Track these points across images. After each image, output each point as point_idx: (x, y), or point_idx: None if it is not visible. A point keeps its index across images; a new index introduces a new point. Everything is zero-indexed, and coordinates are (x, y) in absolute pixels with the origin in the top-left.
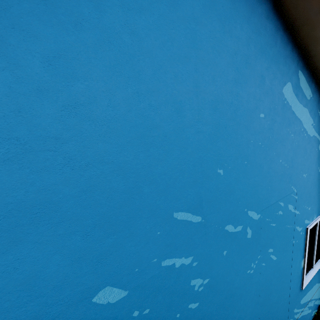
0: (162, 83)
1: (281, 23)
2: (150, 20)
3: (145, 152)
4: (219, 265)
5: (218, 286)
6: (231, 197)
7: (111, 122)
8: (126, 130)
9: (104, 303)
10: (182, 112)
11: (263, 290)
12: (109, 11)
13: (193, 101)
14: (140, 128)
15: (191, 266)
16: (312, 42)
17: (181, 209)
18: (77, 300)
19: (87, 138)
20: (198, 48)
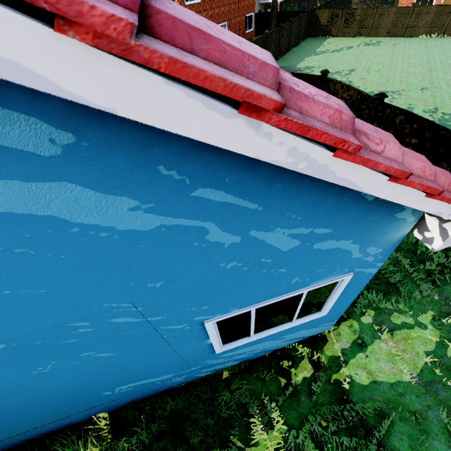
0: None
1: None
2: None
3: None
4: None
5: None
6: None
7: None
8: None
9: None
10: None
11: (99, 370)
12: None
13: None
14: None
15: None
16: None
17: None
18: None
19: None
20: None
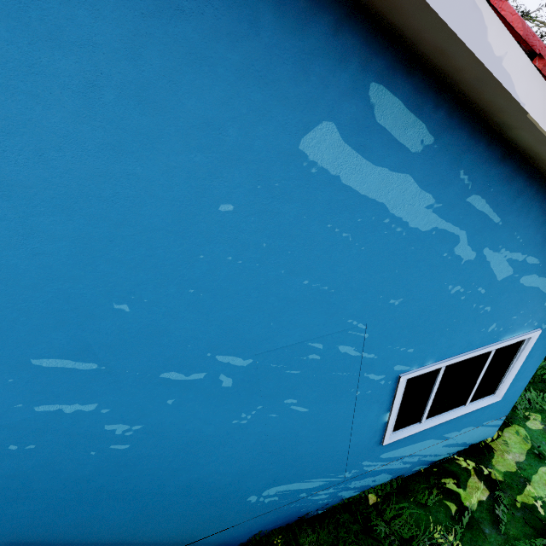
0: None
1: None
2: None
3: None
4: (161, 413)
5: (167, 433)
6: (163, 340)
7: None
8: None
9: None
10: None
11: (278, 440)
12: None
13: None
14: None
15: (99, 412)
16: (390, 6)
17: (45, 356)
18: None
19: None
20: None
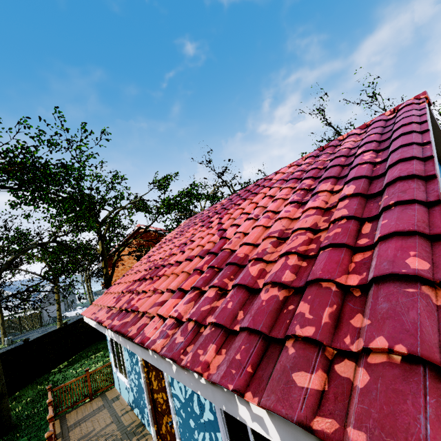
0: None
1: None
2: None
3: None
4: None
5: None
6: None
7: None
8: None
9: None
10: None
11: None
12: None
13: None
14: None
15: None
16: None
17: None
18: None
19: None
20: None
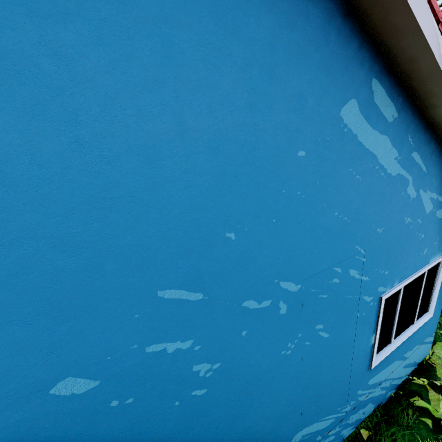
0: (119, 123)
1: (338, 4)
2: (85, 30)
3: (102, 220)
4: (235, 348)
5: (236, 371)
6: (250, 267)
7: (41, 186)
8: (66, 194)
9: (67, 394)
10: (158, 161)
11: (308, 372)
12: (8, 25)
13: (176, 144)
14: (90, 189)
15: (192, 350)
16: (392, 34)
17: (169, 286)
18: (28, 393)
19: (6, 209)
20: (178, 64)
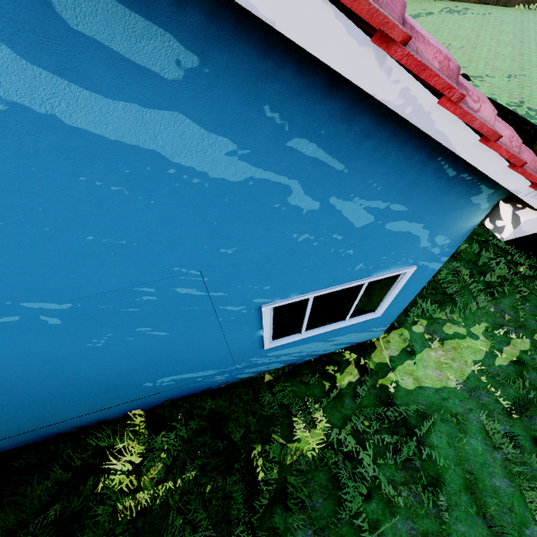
0: None
1: None
2: None
3: None
4: None
5: (15, 356)
6: None
7: None
8: None
9: None
10: None
11: (149, 353)
12: None
13: None
14: None
15: None
16: None
17: None
18: None
19: None
20: None
